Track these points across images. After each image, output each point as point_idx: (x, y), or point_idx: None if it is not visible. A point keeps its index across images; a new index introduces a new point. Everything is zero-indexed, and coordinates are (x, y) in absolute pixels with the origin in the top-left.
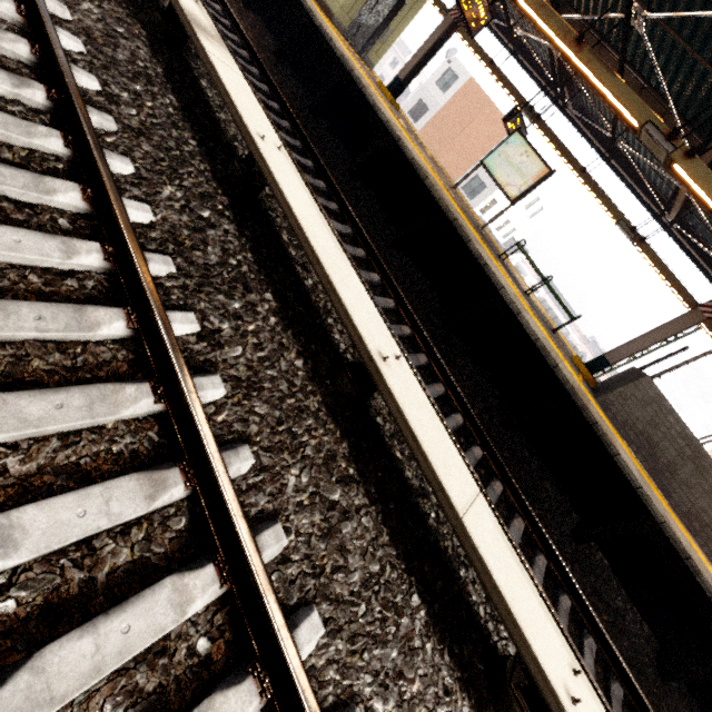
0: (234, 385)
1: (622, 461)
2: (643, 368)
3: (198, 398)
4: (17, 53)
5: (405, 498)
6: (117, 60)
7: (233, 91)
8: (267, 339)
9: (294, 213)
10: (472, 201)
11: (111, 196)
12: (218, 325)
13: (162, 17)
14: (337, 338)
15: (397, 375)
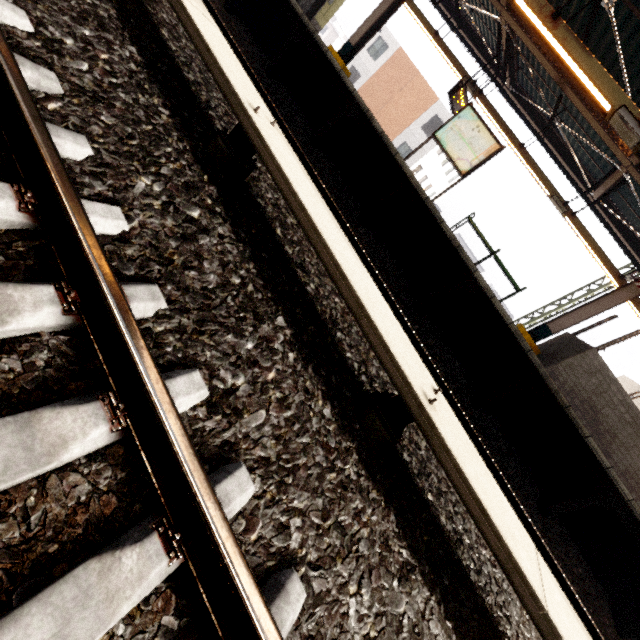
0: (262, 472)
1: (593, 442)
2: (575, 334)
3: (237, 544)
4: None
5: (450, 559)
6: None
7: (213, 46)
8: (291, 388)
9: (308, 212)
10: None
11: (67, 204)
12: (231, 381)
13: None
14: (349, 356)
15: (443, 418)
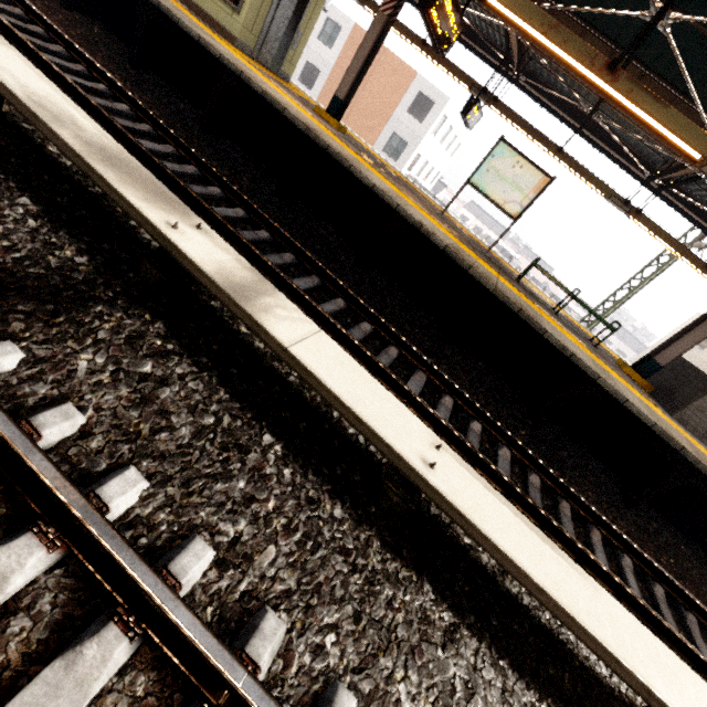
0: None
1: None
2: None
3: None
4: (114, 671)
5: None
6: (185, 448)
7: (354, 401)
8: None
9: (550, 596)
10: (397, 162)
11: None
12: None
13: (160, 270)
14: (592, 658)
15: None
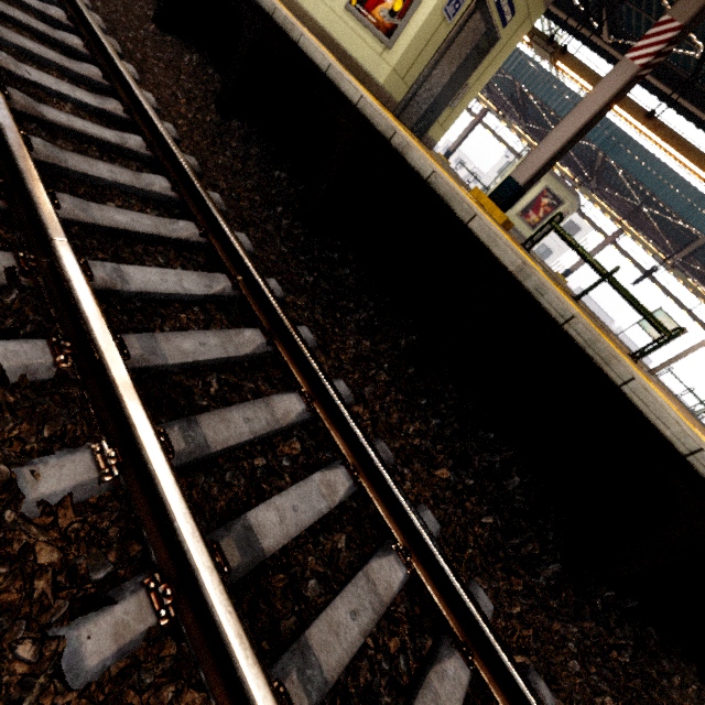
0: None
1: None
2: None
3: None
4: None
5: None
6: None
7: None
8: None
9: None
10: None
11: None
12: None
13: None
14: None
15: None
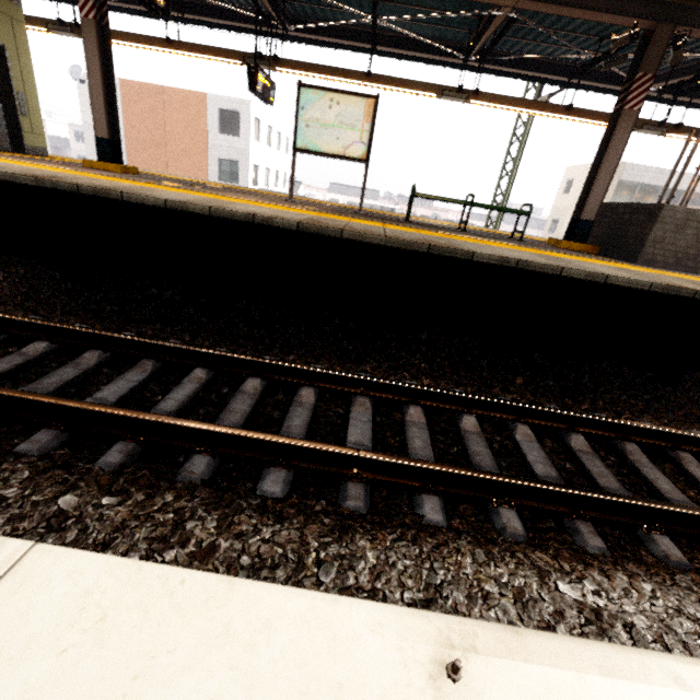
0: None
1: None
2: None
3: None
4: None
5: None
6: None
7: None
8: None
9: None
10: (239, 184)
11: None
12: None
13: None
14: None
15: None
